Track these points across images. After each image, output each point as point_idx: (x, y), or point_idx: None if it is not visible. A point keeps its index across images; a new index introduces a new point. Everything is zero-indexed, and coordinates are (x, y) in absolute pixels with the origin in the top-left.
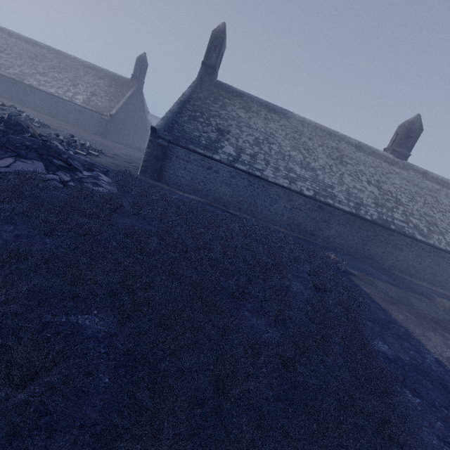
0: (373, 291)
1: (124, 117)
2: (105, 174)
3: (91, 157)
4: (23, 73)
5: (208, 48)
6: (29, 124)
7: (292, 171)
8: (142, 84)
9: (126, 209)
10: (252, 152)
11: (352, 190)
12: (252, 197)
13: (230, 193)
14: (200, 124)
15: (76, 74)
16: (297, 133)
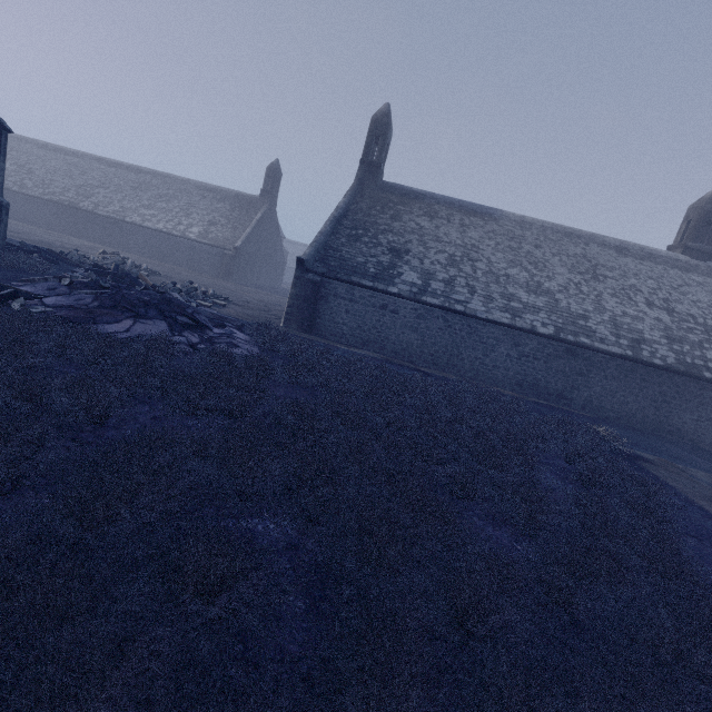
0: (688, 487)
1: (253, 249)
2: (239, 329)
3: (217, 309)
4: (124, 209)
5: (367, 141)
6: (139, 274)
7: (513, 298)
8: (275, 201)
9: (277, 375)
10: (447, 277)
11: (621, 320)
12: (453, 345)
13: (418, 341)
14: (365, 246)
15: (189, 200)
16: (515, 241)
